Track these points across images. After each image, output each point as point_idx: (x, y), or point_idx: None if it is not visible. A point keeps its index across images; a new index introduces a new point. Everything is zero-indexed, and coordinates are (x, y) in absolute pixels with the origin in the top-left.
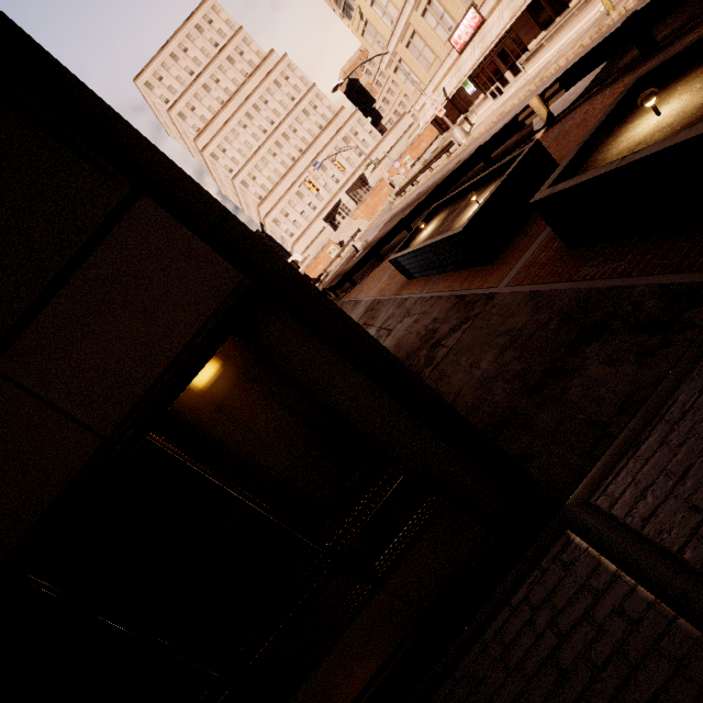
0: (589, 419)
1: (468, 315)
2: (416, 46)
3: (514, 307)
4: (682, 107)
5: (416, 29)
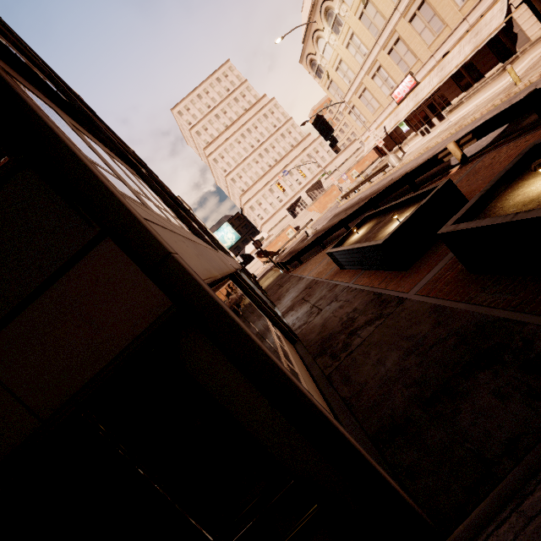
0: (475, 450)
1: (381, 313)
2: (366, 98)
3: (420, 315)
4: None
5: (367, 86)
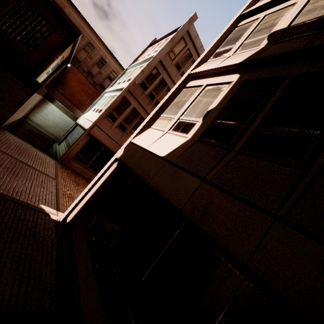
0: None
1: None
2: None
3: None
4: None
5: None
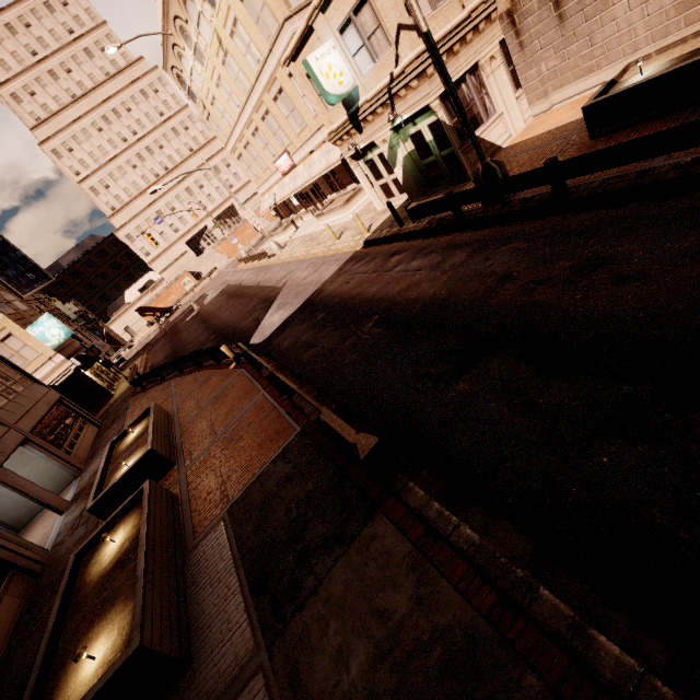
0: None
1: None
2: (252, 152)
3: None
4: (111, 553)
5: (250, 141)
